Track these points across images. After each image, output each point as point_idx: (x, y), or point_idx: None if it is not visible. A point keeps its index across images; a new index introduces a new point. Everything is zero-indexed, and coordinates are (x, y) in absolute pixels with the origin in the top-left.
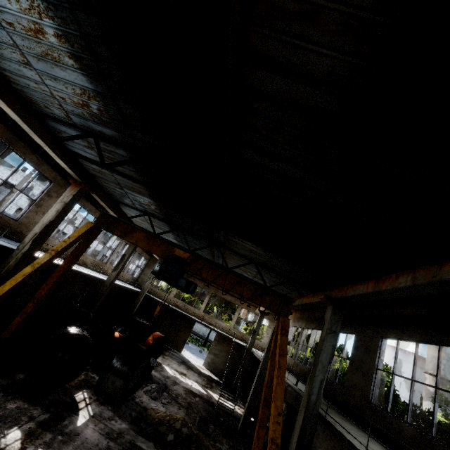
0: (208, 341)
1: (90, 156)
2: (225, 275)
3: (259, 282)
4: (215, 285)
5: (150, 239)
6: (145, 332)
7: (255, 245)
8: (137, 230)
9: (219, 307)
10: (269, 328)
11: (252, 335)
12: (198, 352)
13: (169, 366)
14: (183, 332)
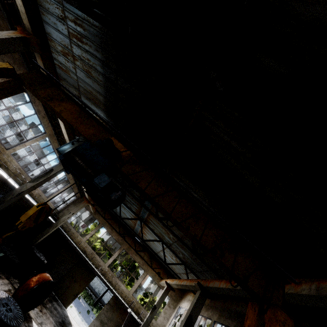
0: (100, 301)
1: (60, 38)
2: (175, 197)
3: (177, 249)
4: (129, 242)
5: (82, 116)
6: (36, 270)
7: (203, 192)
8: (70, 101)
9: (123, 268)
10: (168, 306)
11: (150, 311)
12: (86, 312)
13: (41, 326)
14: (78, 284)
